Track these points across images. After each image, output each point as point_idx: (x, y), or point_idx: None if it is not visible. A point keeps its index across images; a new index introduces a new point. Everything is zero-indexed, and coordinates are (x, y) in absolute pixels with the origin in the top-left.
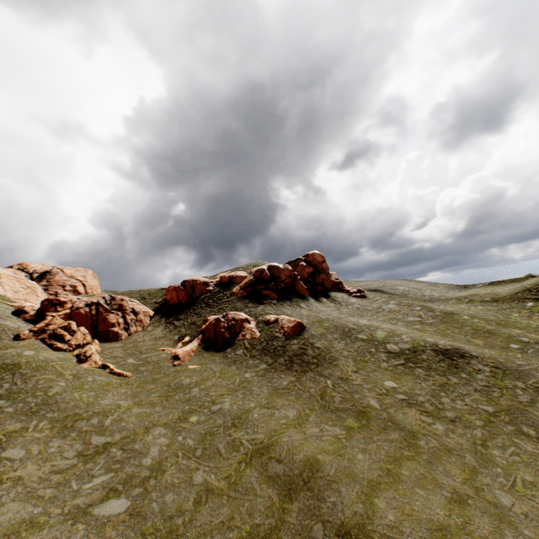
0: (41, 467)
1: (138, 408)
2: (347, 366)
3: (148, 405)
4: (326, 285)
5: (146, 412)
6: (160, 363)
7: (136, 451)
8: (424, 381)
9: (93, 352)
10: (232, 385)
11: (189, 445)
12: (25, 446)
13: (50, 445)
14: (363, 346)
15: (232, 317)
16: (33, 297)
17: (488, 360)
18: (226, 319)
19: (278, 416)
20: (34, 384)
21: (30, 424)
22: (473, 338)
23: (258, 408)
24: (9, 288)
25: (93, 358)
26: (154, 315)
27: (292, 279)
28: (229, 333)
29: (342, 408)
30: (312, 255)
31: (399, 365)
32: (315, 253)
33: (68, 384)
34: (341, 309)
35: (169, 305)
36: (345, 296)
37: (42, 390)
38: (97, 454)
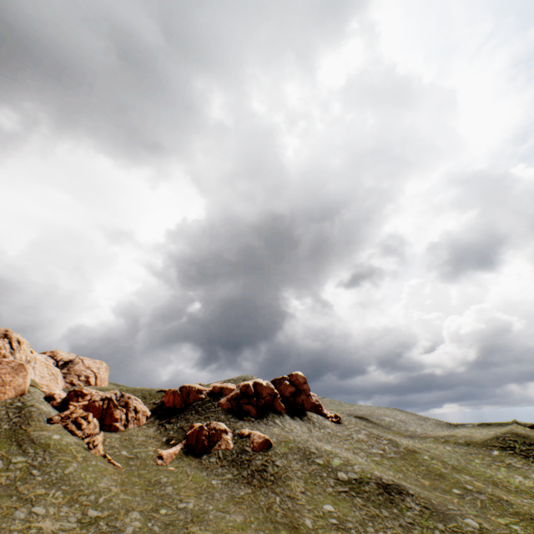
0: (54, 524)
1: (124, 494)
2: (297, 486)
3: (131, 494)
4: (305, 405)
5: (129, 499)
6: (147, 461)
7: (117, 527)
8: (359, 510)
9: (99, 441)
10: (200, 488)
11: (156, 530)
12: (46, 507)
13: (61, 509)
14: (317, 470)
15: (214, 426)
16: (54, 384)
17: (421, 499)
18: (209, 427)
19: (228, 519)
20: (57, 460)
21: (51, 491)
22: (423, 479)
23: (215, 510)
24: (39, 373)
25: (98, 447)
26: (150, 415)
27: (272, 396)
28: (208, 441)
29: (281, 521)
30: (295, 375)
31: (343, 493)
32: (298, 373)
33: (79, 465)
34: (313, 432)
35: (165, 407)
36: (322, 419)
37: (62, 466)
38: (90, 524)
